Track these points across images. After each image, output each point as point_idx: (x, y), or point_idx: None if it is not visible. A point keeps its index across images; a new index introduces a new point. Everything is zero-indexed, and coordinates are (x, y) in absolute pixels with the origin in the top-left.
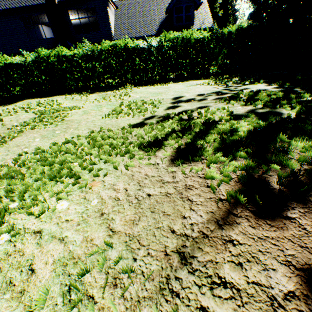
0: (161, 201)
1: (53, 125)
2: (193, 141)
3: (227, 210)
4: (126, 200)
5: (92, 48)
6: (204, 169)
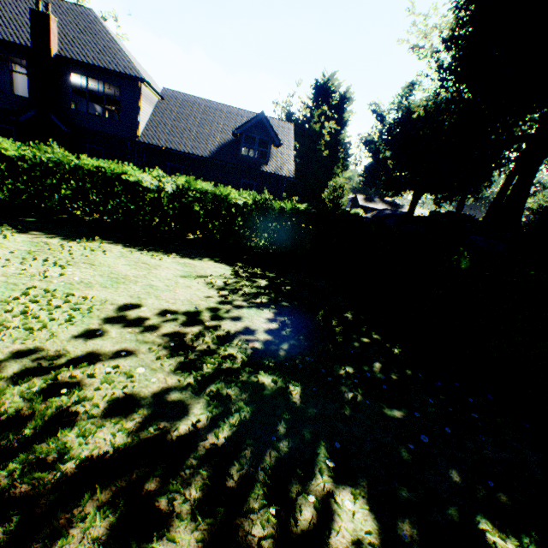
0: None
1: None
2: None
3: None
4: None
5: (62, 159)
6: None
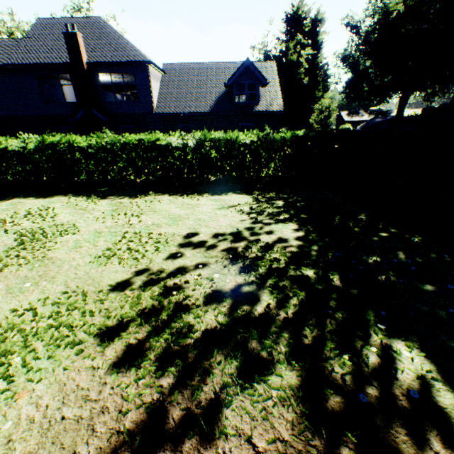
0: (69, 427)
1: (29, 266)
2: (150, 334)
3: (115, 447)
4: (40, 422)
5: (114, 140)
6: (133, 384)
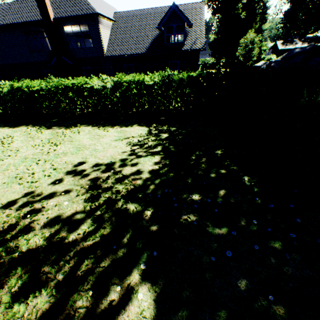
0: None
1: None
2: None
3: None
4: None
5: (57, 84)
6: None
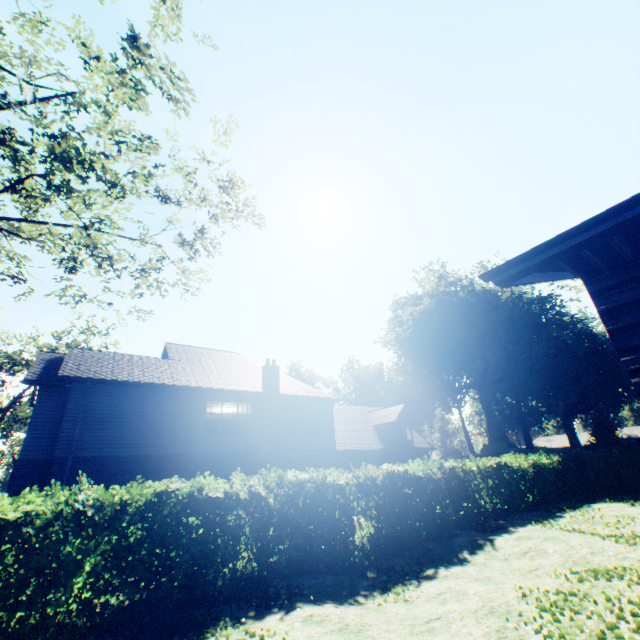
0: None
1: None
2: None
3: None
4: None
5: (482, 463)
6: None
